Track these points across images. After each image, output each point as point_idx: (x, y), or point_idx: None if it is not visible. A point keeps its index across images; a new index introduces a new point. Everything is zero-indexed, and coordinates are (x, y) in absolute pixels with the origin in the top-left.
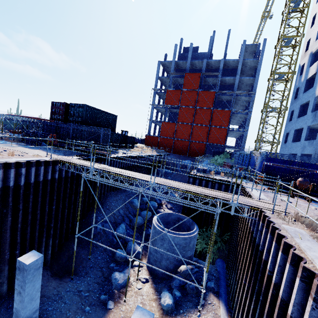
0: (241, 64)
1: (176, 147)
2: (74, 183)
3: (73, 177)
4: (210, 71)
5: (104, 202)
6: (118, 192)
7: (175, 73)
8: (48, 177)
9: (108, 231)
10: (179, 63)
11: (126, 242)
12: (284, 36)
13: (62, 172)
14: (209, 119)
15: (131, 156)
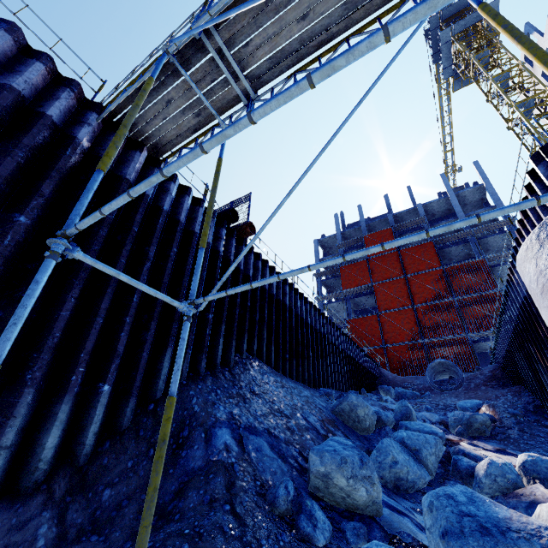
0: (456, 198)
1: (395, 364)
2: (140, 215)
3: (141, 196)
4: (405, 231)
5: (241, 375)
6: (283, 376)
7: (346, 242)
8: (51, 109)
9: (266, 470)
10: (347, 234)
11: (399, 538)
12: (516, 103)
13: (105, 147)
14: (446, 286)
15: (304, 298)
